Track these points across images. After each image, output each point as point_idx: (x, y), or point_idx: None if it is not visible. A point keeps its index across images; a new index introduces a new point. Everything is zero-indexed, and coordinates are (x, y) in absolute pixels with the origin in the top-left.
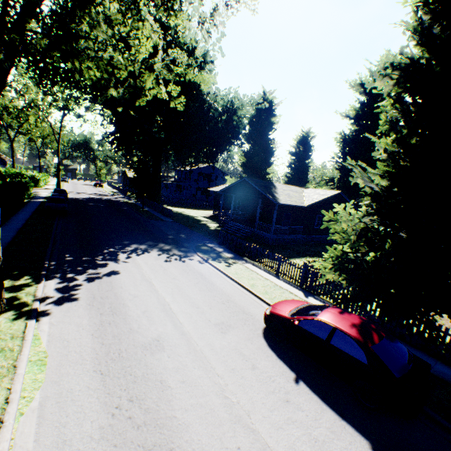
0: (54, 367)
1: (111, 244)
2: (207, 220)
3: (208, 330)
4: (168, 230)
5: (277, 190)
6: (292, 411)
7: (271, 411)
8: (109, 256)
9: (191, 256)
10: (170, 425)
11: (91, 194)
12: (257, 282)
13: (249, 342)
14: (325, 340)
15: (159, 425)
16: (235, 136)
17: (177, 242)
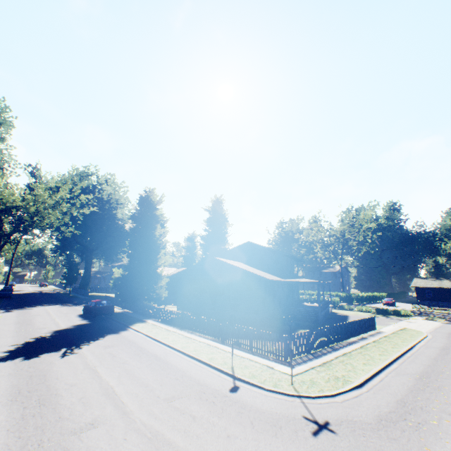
0: (4, 316)
1: (35, 304)
2: None
3: (60, 314)
4: (78, 300)
5: None
6: (69, 318)
7: (63, 318)
8: (31, 306)
9: (79, 305)
10: (33, 319)
11: (34, 291)
12: None
13: (73, 314)
14: (90, 305)
15: (30, 319)
16: None
17: (77, 303)
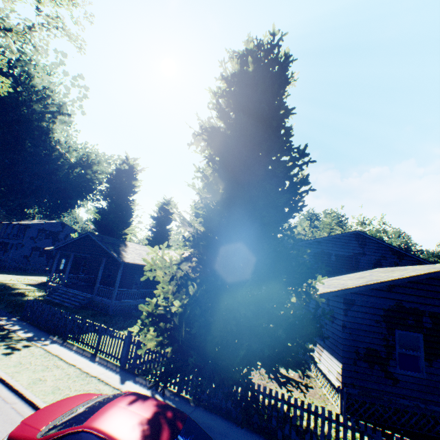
0: None
1: None
2: (30, 287)
3: None
4: None
5: (128, 249)
6: None
7: None
8: None
9: None
10: None
11: None
12: (48, 374)
13: None
14: None
15: None
16: (90, 190)
17: None
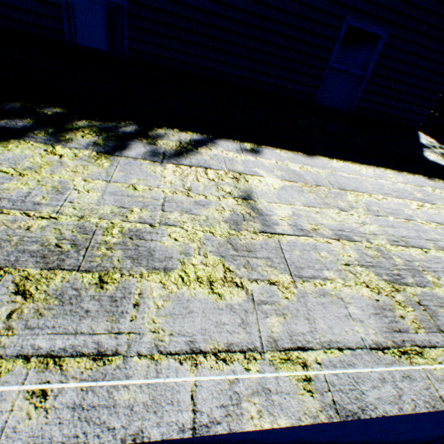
0: None
1: None
2: None
3: None
4: None
5: None
6: None
7: None
8: None
9: None
10: None
11: None
12: None
13: None
14: None
15: None
16: None
17: None
